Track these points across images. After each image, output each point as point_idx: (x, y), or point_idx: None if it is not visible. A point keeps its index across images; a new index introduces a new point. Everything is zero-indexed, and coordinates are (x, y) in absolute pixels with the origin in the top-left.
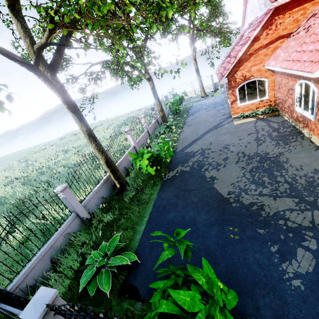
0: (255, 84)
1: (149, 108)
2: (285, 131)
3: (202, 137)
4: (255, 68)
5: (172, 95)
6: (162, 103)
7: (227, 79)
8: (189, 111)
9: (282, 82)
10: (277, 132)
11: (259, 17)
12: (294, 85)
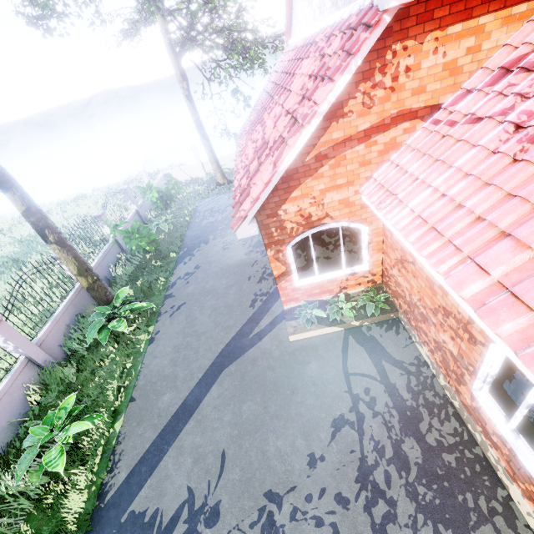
0: (337, 237)
1: (101, 199)
2: (442, 441)
3: (201, 403)
4: (336, 196)
5: (146, 180)
6: (105, 220)
7: (257, 221)
8: (186, 233)
9: (418, 266)
10: (420, 444)
11: (337, 29)
12: (482, 332)
